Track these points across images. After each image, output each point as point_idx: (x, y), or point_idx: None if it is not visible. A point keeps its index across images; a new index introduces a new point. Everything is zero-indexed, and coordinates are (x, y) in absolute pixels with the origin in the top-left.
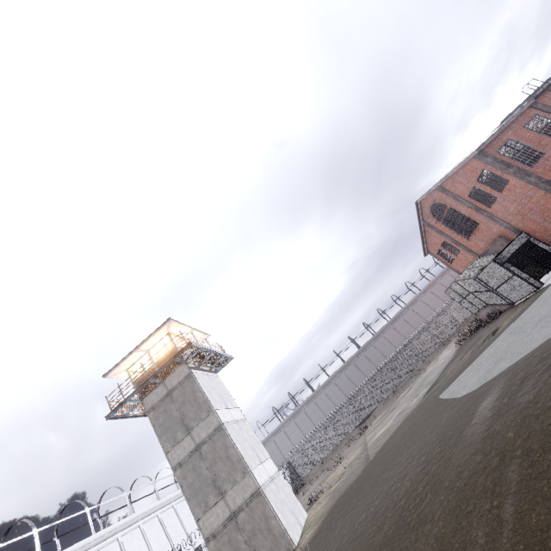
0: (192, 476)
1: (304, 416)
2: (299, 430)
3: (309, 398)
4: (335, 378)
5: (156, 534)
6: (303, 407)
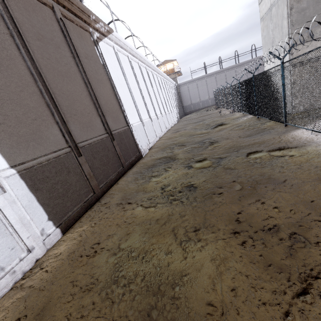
0: (308, 1)
1: (223, 76)
2: (215, 83)
3: (234, 66)
4: (259, 60)
5: (157, 83)
6: (226, 70)
